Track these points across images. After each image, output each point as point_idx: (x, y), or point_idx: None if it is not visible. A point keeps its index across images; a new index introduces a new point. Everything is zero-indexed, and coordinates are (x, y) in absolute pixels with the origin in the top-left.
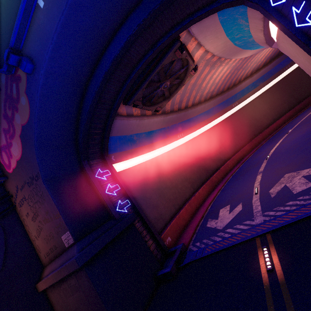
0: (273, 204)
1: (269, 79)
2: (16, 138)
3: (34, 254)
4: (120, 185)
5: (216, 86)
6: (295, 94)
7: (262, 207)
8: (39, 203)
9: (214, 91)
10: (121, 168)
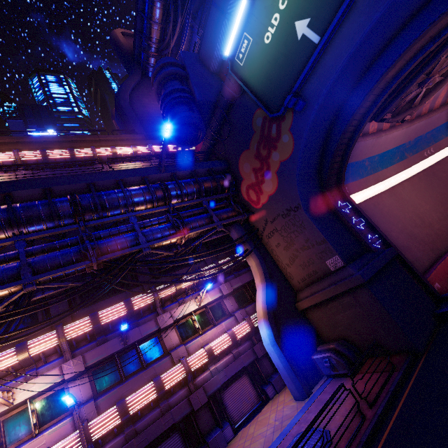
0: None
1: None
2: (271, 174)
3: (286, 280)
4: (365, 219)
5: None
6: None
7: None
8: (296, 232)
9: None
10: None
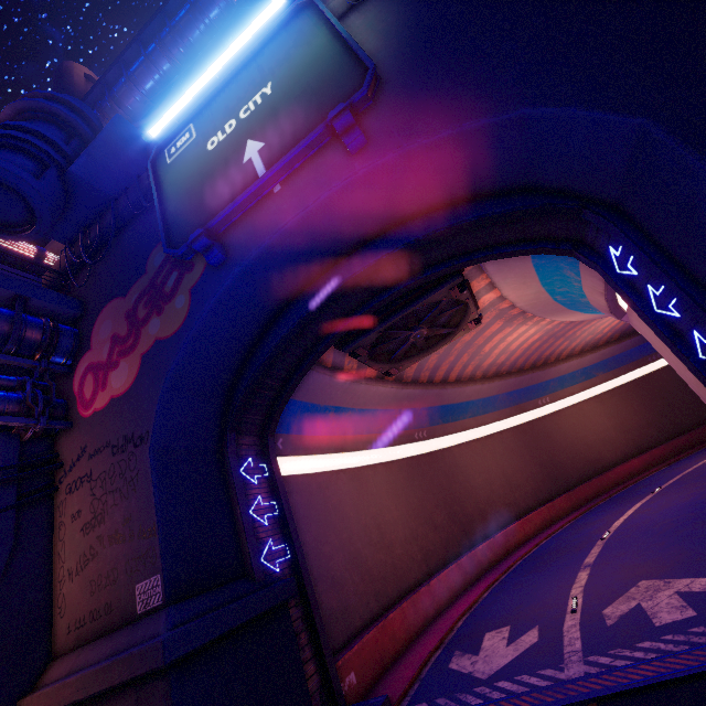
0: (609, 641)
1: (618, 370)
2: (134, 357)
3: (45, 617)
4: (280, 507)
5: (510, 356)
6: (672, 412)
7: (584, 644)
8: (118, 494)
9: (504, 364)
10: (287, 470)
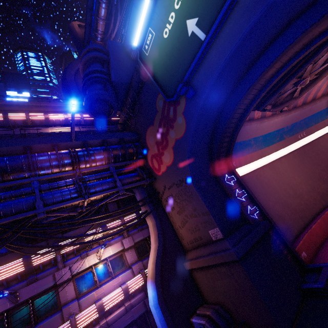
0: None
1: None
2: (169, 149)
3: (178, 240)
4: (246, 192)
5: None
6: None
7: None
8: (186, 201)
9: None
10: (239, 174)
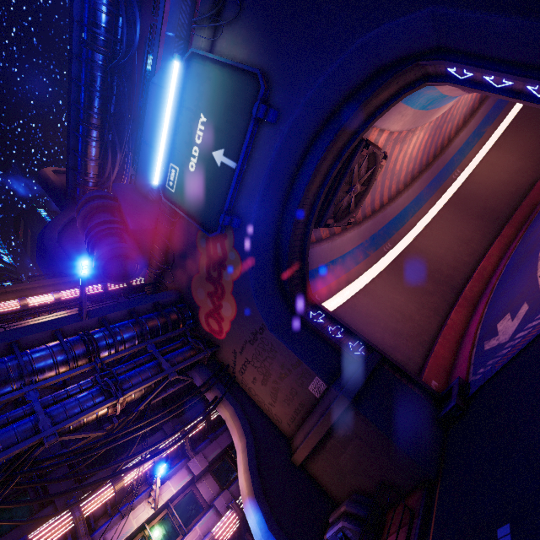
0: None
1: (499, 116)
2: (227, 296)
3: (274, 427)
4: (342, 326)
5: (415, 161)
6: None
7: None
8: (269, 359)
9: (414, 169)
10: (329, 310)
